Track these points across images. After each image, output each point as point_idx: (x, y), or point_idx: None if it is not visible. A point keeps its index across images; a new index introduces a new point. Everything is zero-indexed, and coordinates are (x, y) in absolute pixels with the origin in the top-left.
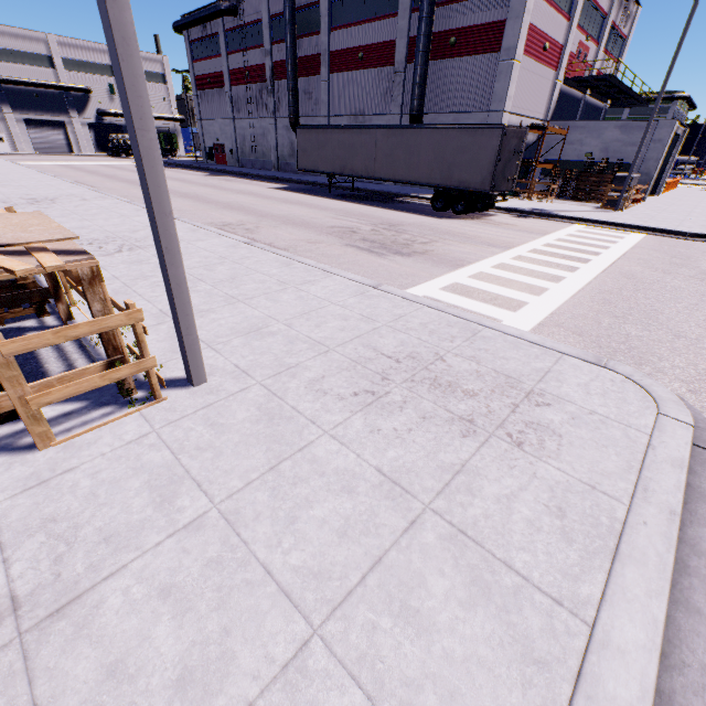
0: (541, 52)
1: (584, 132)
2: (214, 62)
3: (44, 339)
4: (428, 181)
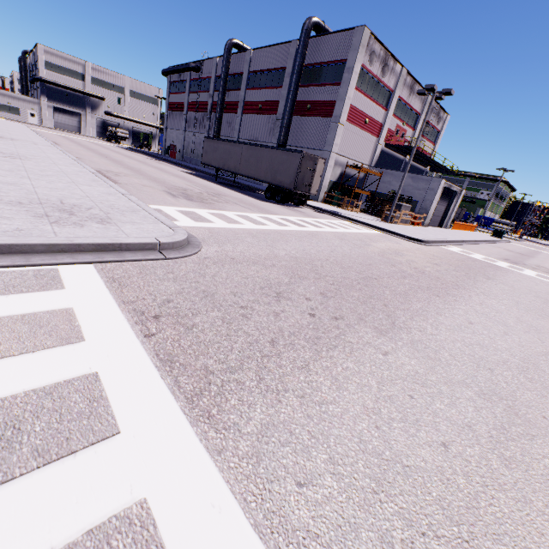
0: (363, 124)
1: (391, 177)
2: (181, 96)
3: None
4: (264, 179)
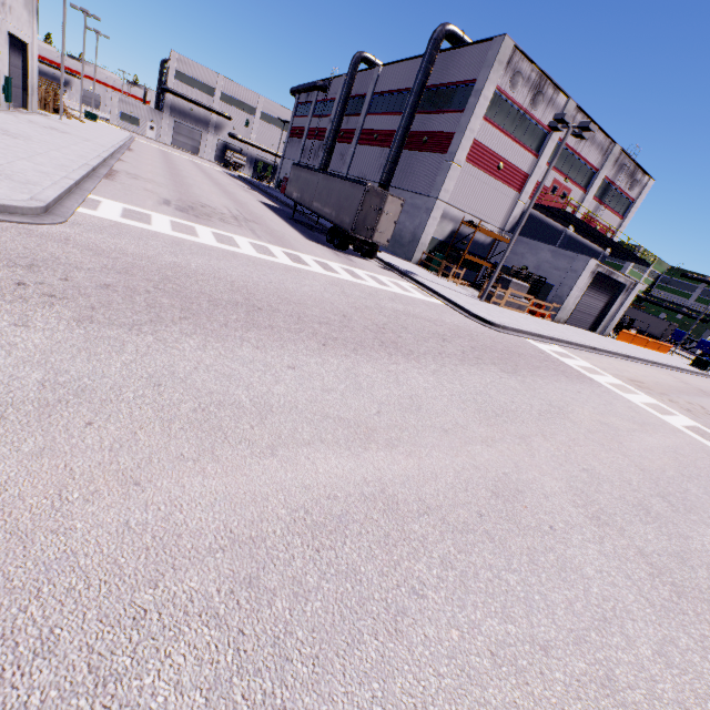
0: (495, 169)
1: (526, 248)
2: (304, 120)
3: None
4: (330, 217)
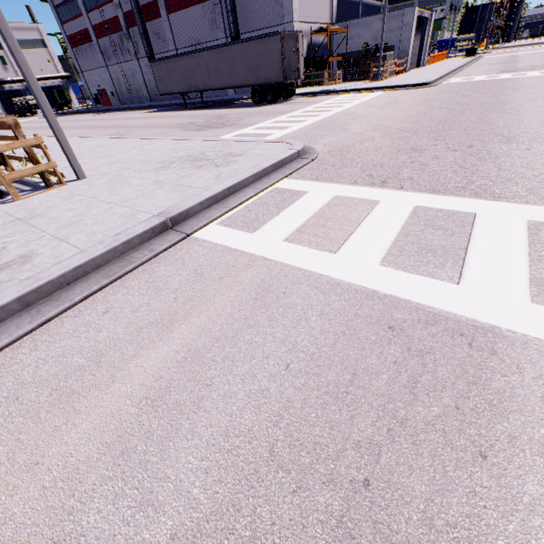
0: None
1: (359, 28)
2: (79, 21)
3: (3, 148)
4: (245, 83)
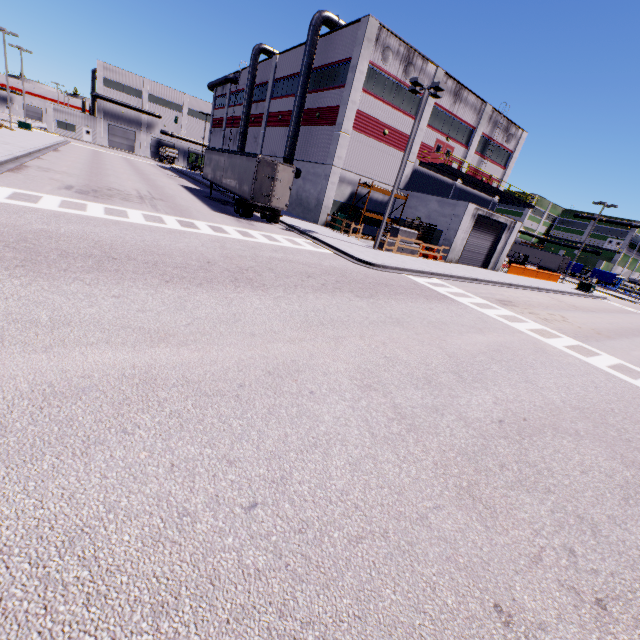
0: (381, 135)
1: (418, 201)
2: (222, 111)
3: None
4: (235, 190)
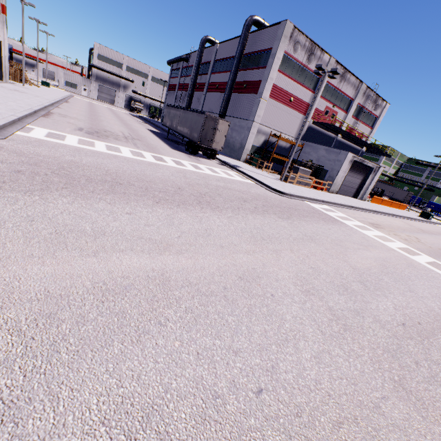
0: (288, 101)
1: (311, 148)
2: (176, 79)
3: None
4: (187, 135)
